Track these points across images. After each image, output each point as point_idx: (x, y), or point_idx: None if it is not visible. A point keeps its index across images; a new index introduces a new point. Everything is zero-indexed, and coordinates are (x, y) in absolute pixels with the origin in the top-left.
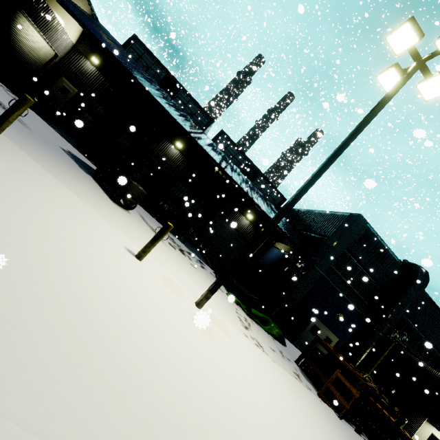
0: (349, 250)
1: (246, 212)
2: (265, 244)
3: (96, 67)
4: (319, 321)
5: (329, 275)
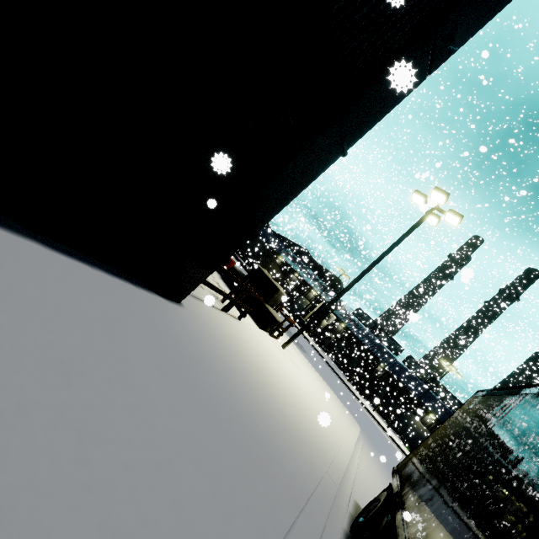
0: None
1: (429, 412)
2: None
3: (343, 327)
4: None
5: None
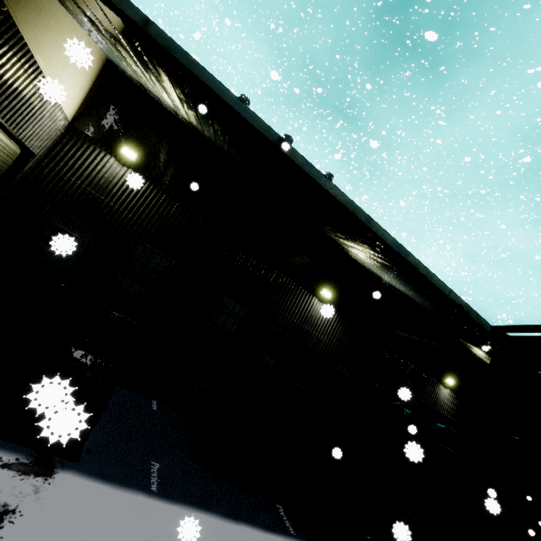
0: None
1: (442, 375)
2: None
3: (132, 167)
4: None
5: None
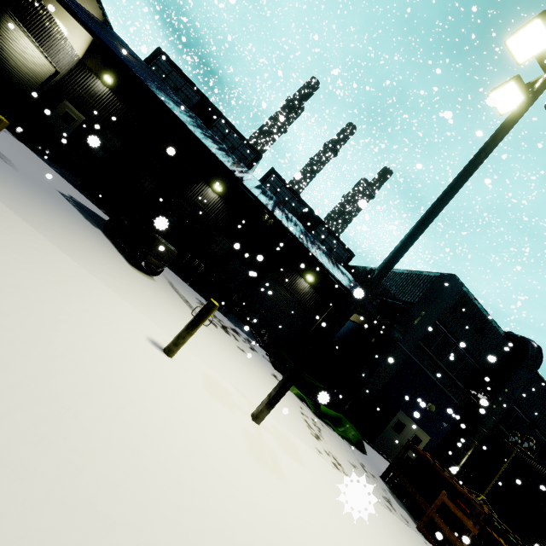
0: (441, 321)
1: (305, 273)
2: (330, 313)
3: (109, 87)
4: (404, 415)
5: (416, 354)
